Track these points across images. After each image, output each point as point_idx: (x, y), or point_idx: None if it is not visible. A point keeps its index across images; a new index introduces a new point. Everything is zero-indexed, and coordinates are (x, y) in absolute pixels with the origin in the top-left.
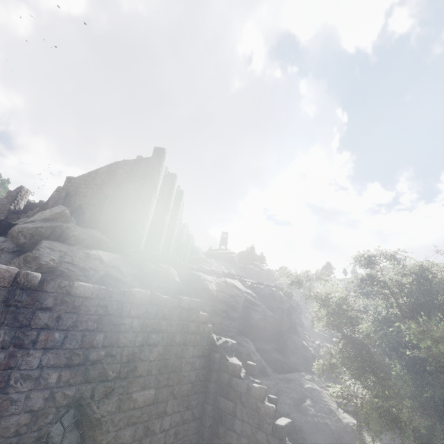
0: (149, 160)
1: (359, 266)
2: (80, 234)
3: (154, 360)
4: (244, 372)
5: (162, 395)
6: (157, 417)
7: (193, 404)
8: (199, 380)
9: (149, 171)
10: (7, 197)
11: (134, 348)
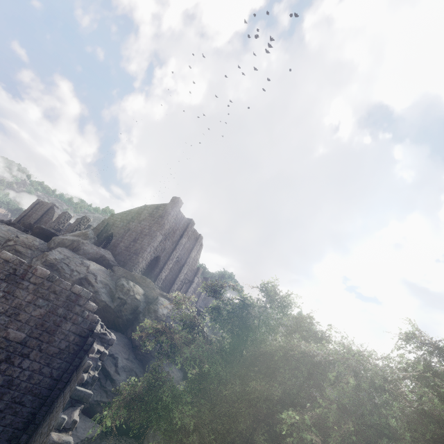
0: (166, 206)
1: (209, 293)
2: (88, 249)
3: (35, 316)
4: (98, 357)
5: (31, 343)
6: (20, 355)
7: (54, 365)
8: (68, 351)
9: (163, 213)
10: (75, 222)
11: (23, 301)
